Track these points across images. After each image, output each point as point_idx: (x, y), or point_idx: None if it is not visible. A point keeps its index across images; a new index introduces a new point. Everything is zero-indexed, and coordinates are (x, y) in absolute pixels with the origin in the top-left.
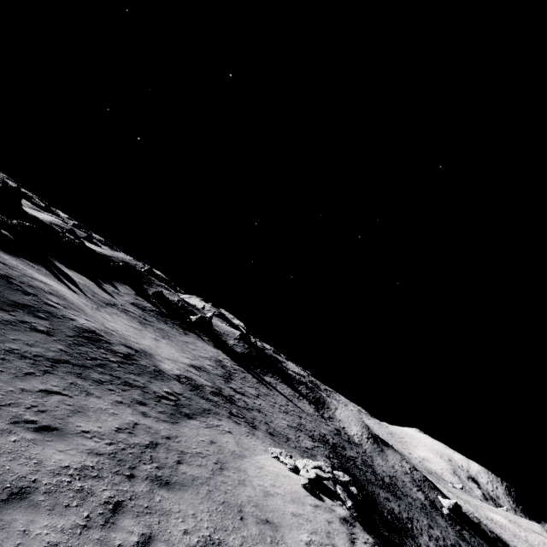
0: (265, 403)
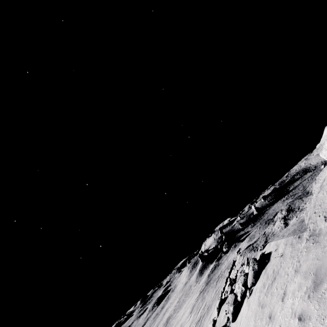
0: (308, 184)
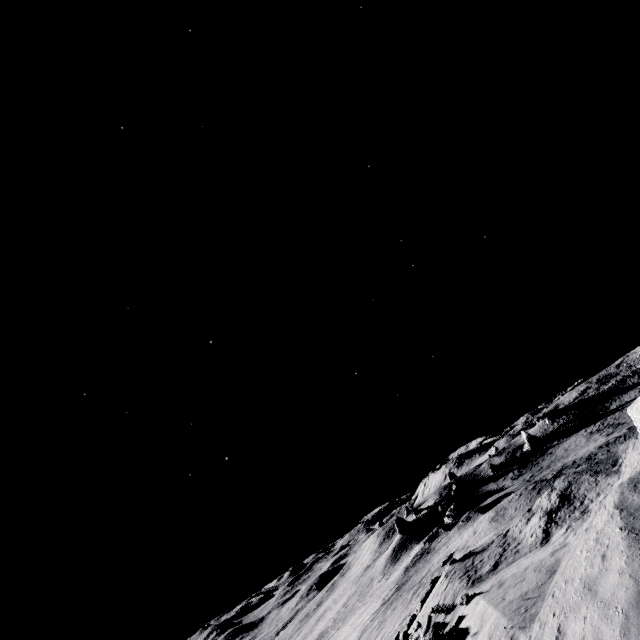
0: None
